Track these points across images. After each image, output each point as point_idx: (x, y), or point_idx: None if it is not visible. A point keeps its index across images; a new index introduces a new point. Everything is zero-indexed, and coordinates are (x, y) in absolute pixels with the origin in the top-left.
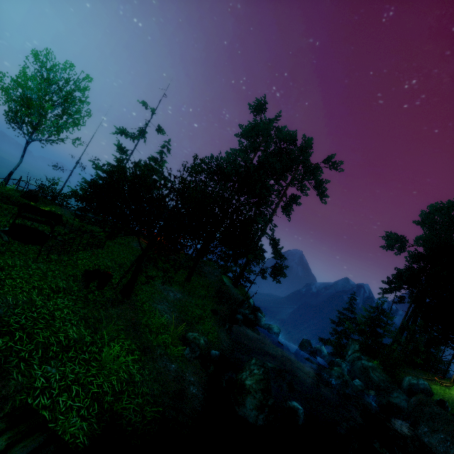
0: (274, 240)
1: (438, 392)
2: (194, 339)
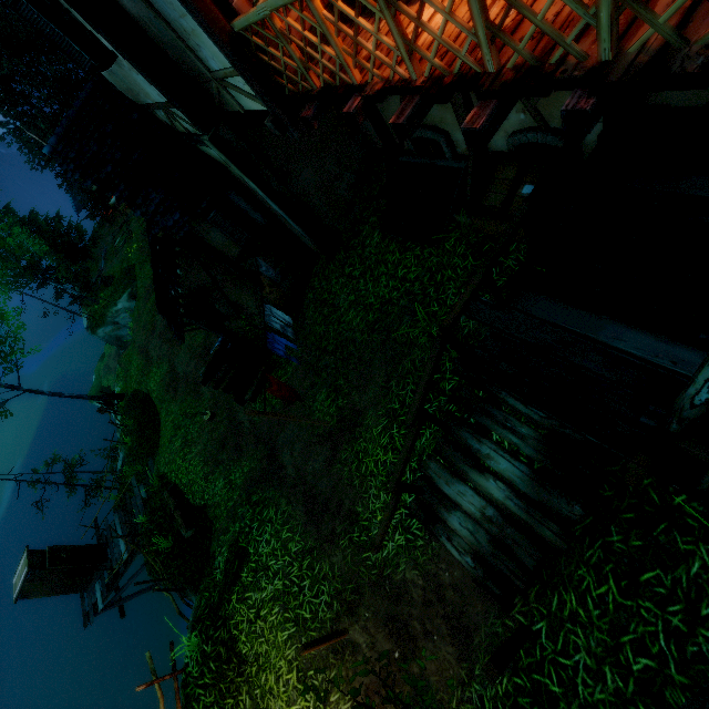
0: None
1: None
2: None
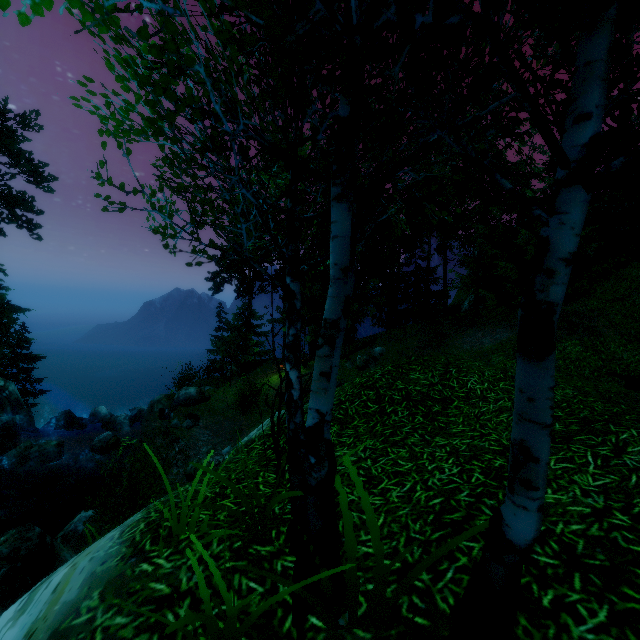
0: None
1: (270, 382)
2: None
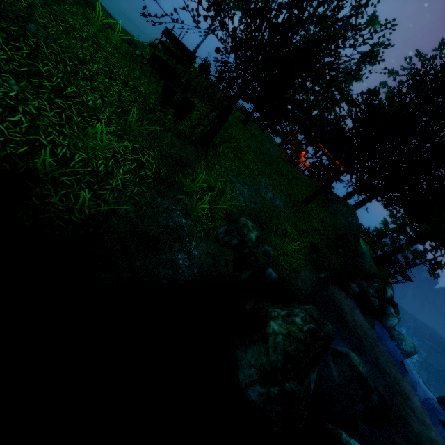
0: None
1: None
2: (243, 225)
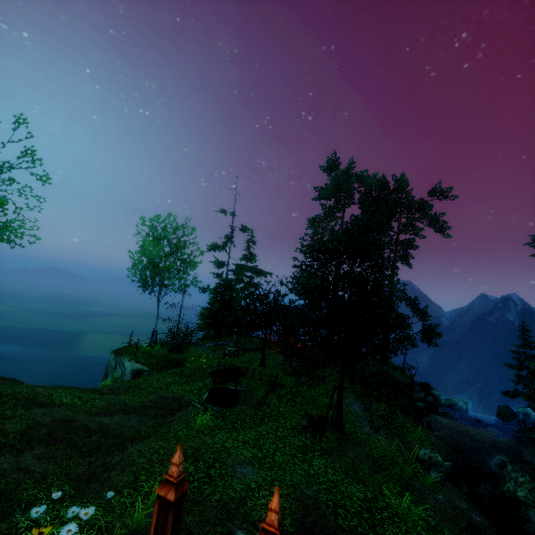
0: (410, 300)
1: None
2: (430, 458)
